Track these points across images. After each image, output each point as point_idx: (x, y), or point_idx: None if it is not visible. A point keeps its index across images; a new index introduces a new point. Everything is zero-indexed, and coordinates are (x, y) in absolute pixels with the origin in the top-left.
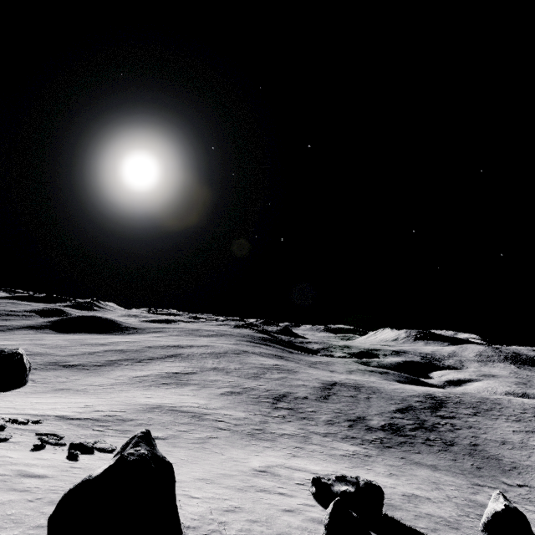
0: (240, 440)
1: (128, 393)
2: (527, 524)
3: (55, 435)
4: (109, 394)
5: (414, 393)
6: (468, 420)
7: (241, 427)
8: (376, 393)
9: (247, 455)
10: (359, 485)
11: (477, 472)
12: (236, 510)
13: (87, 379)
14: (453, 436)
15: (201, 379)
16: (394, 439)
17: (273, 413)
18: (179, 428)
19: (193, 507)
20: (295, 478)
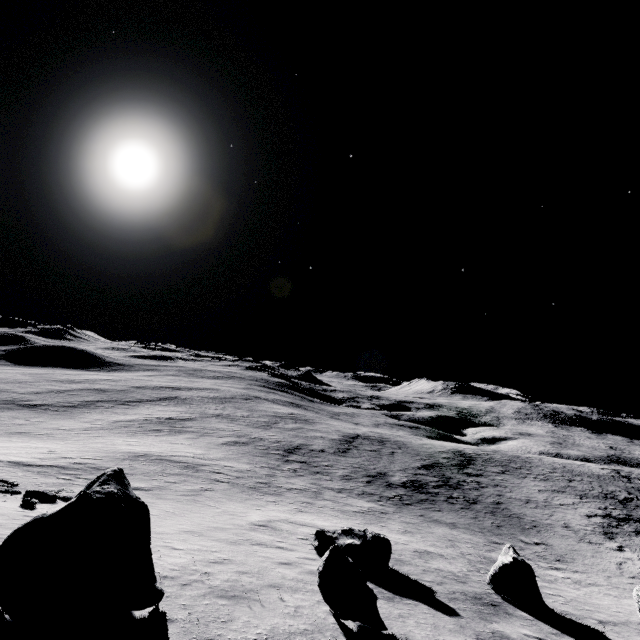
0: (240, 493)
1: (106, 439)
2: (532, 576)
3: (7, 482)
4: (81, 439)
5: (443, 449)
6: (495, 479)
7: (242, 480)
8: (402, 448)
9: (247, 509)
10: (367, 538)
11: (497, 530)
12: (225, 562)
13: (54, 422)
14: (477, 494)
15: (200, 426)
16: (415, 496)
17: (283, 466)
18: (167, 479)
19: (174, 558)
20: (298, 533)
